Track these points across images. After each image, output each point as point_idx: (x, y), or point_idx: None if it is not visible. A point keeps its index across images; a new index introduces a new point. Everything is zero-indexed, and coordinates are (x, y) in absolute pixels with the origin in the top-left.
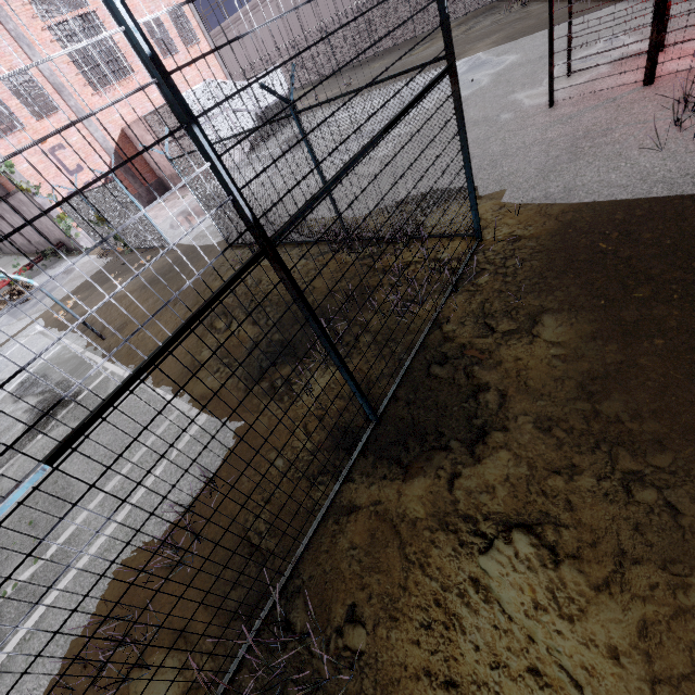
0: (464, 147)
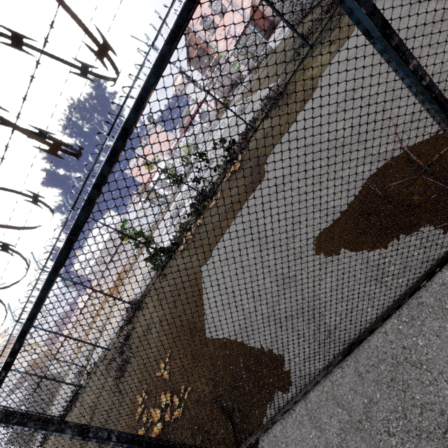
0: None
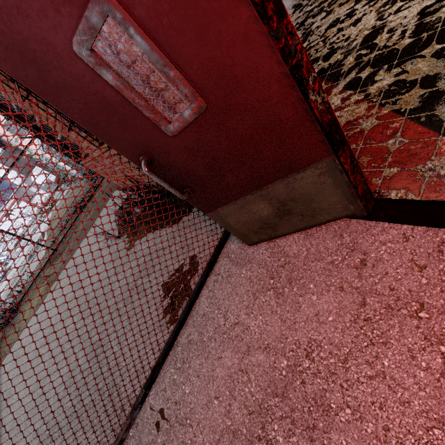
0: None
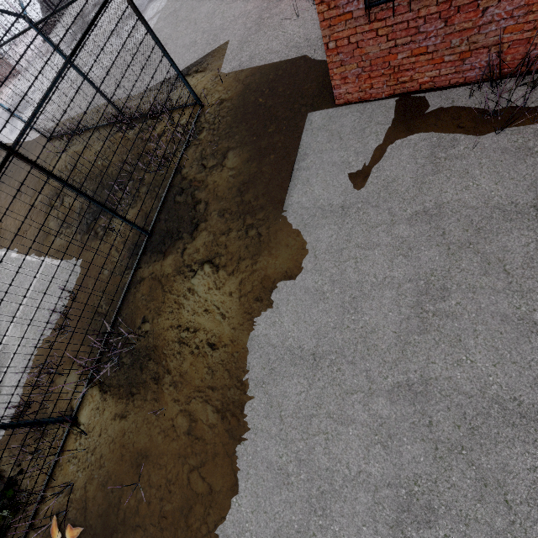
0: (157, 43)
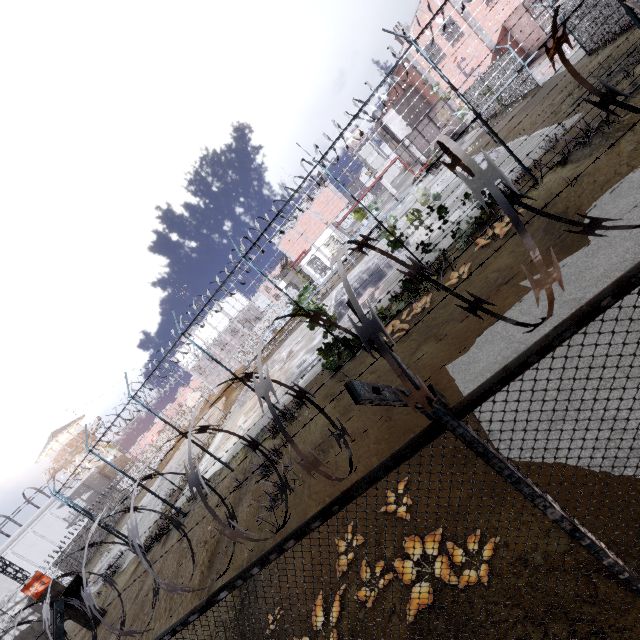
0: None
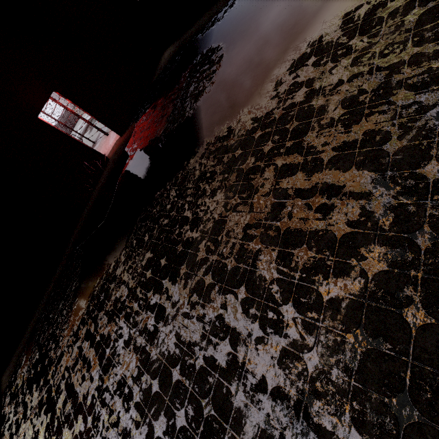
0: None
